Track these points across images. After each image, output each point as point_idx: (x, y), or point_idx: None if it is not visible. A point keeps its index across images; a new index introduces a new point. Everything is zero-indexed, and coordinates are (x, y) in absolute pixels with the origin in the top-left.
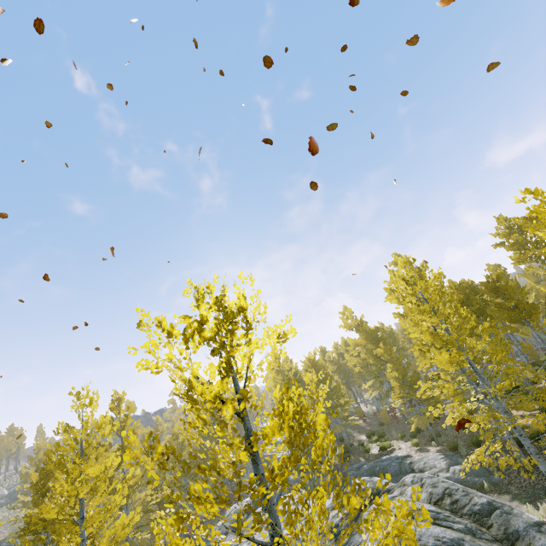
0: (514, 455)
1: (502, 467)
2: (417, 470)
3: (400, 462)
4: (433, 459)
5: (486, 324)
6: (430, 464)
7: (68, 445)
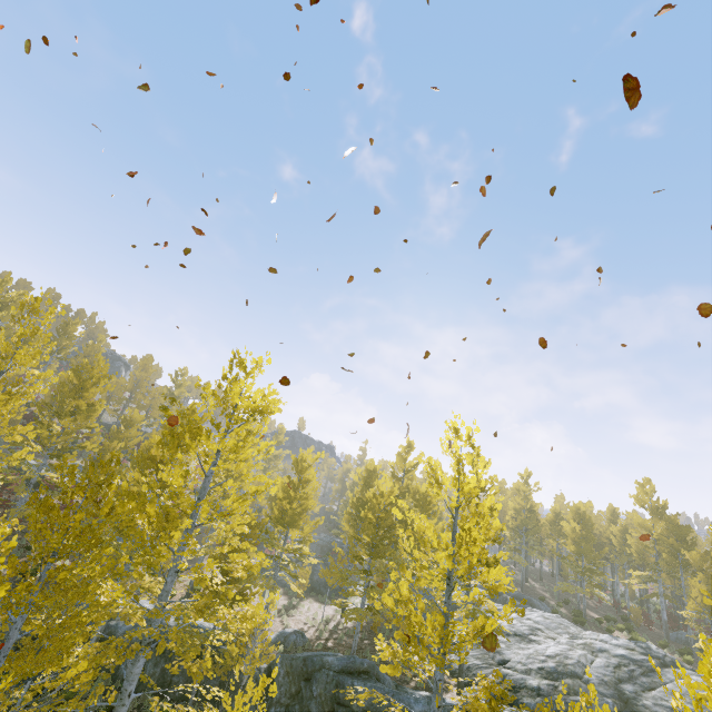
0: None
1: None
2: None
3: None
4: None
5: None
6: None
7: (481, 488)
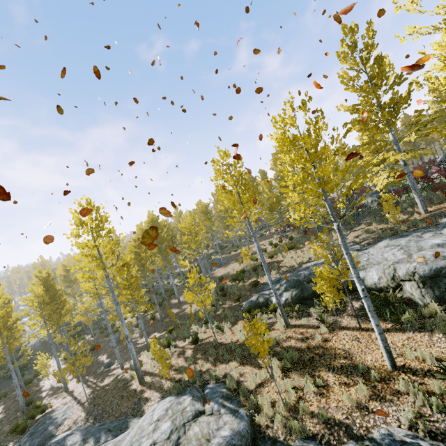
0: None
1: None
2: None
3: None
4: None
5: None
6: None
7: None
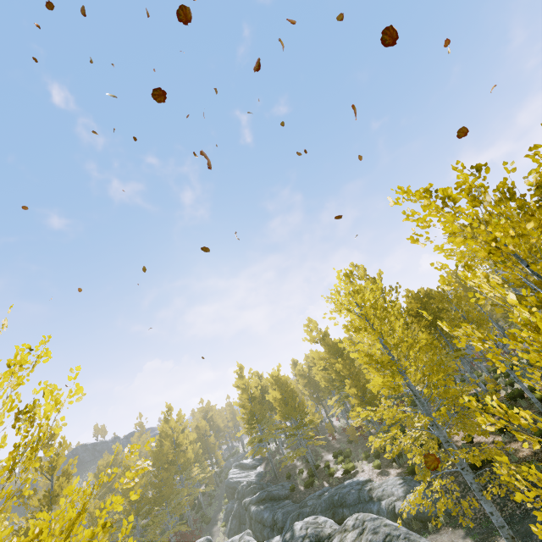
0: (453, 496)
1: (440, 513)
2: (375, 498)
3: (360, 489)
4: (392, 485)
5: (423, 342)
6: (388, 491)
7: None
